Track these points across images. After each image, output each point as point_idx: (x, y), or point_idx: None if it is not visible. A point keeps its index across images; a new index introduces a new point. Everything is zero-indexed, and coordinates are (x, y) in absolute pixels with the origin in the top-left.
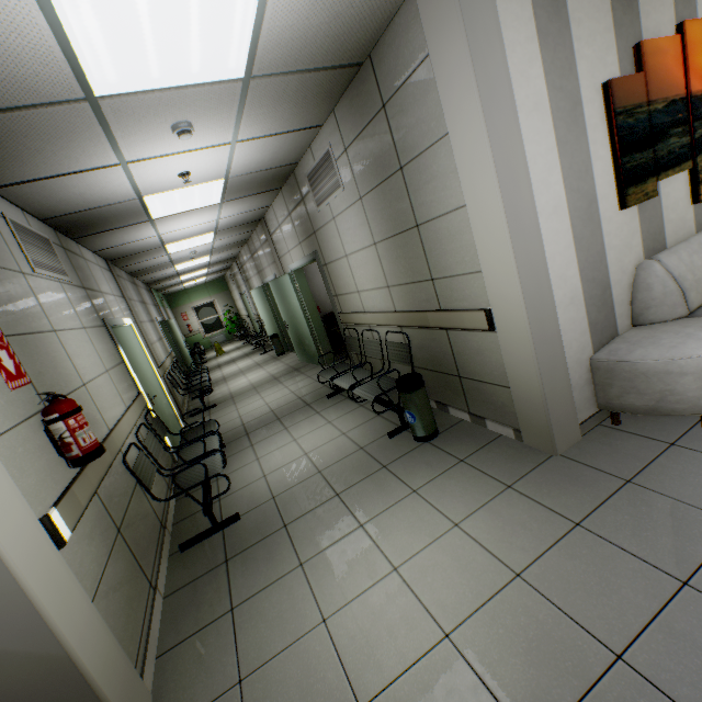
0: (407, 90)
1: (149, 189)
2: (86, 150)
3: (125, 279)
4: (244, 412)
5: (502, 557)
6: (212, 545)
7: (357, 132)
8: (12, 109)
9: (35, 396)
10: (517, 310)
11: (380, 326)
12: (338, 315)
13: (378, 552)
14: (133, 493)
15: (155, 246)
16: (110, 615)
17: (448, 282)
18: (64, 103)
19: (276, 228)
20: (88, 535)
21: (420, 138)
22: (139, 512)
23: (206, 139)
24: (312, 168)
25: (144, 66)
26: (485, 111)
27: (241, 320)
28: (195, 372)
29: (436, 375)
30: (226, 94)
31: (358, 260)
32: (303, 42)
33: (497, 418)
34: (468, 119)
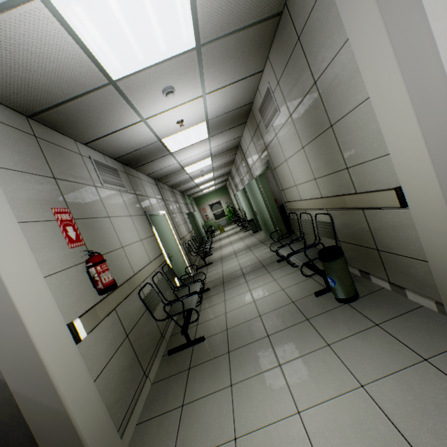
0: (313, 17)
1: (163, 134)
2: (121, 115)
3: (166, 189)
4: (225, 269)
5: (408, 436)
6: (184, 355)
7: (283, 66)
8: (77, 97)
9: (86, 252)
10: (428, 186)
11: (312, 210)
12: (284, 203)
13: (288, 392)
14: (143, 313)
15: (178, 169)
16: (107, 390)
17: (360, 168)
18: (100, 88)
19: (246, 150)
20: (103, 337)
21: (326, 52)
22: (146, 326)
23: (186, 96)
24: (260, 103)
25: (132, 54)
26: (379, 2)
27: (236, 211)
28: (204, 242)
29: (357, 248)
30: (188, 62)
31: (293, 162)
32: (229, 7)
33: (417, 289)
34: (364, 16)
